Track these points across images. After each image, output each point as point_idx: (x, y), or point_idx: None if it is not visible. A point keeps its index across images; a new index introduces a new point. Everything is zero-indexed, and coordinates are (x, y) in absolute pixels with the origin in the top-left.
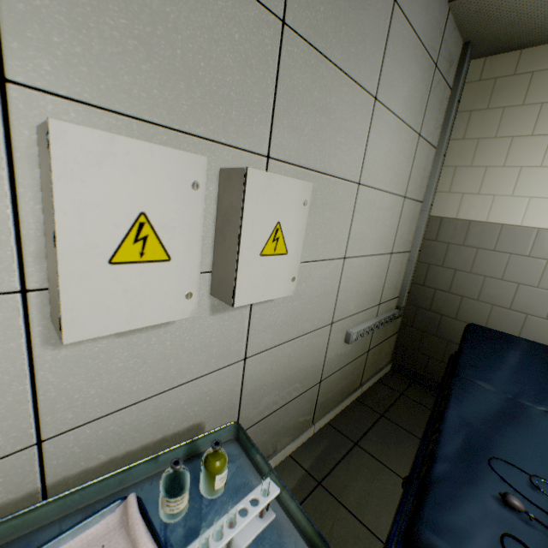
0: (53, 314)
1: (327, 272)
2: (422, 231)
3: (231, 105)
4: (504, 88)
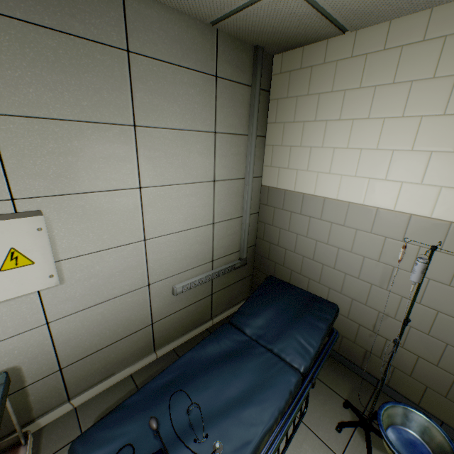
0: None
1: (126, 253)
2: (249, 200)
3: None
4: (296, 80)
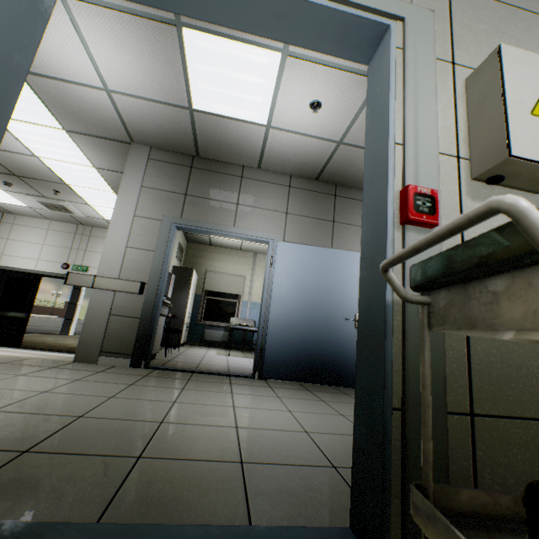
0: (480, 164)
1: None
2: None
3: None
4: None
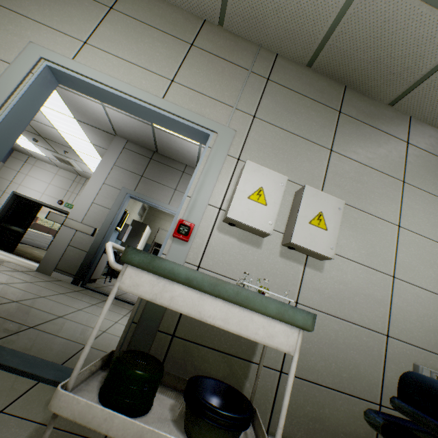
0: (225, 215)
1: (374, 279)
2: None
3: (303, 172)
4: None
